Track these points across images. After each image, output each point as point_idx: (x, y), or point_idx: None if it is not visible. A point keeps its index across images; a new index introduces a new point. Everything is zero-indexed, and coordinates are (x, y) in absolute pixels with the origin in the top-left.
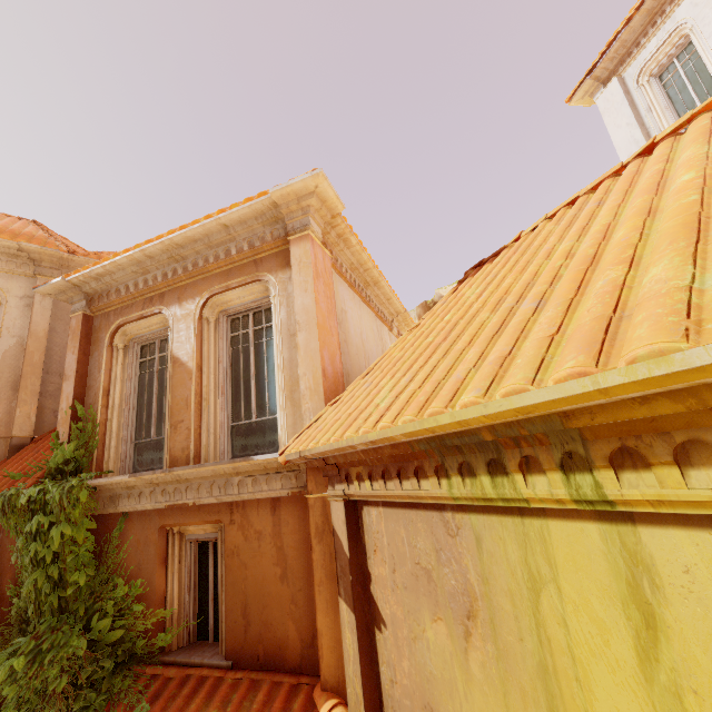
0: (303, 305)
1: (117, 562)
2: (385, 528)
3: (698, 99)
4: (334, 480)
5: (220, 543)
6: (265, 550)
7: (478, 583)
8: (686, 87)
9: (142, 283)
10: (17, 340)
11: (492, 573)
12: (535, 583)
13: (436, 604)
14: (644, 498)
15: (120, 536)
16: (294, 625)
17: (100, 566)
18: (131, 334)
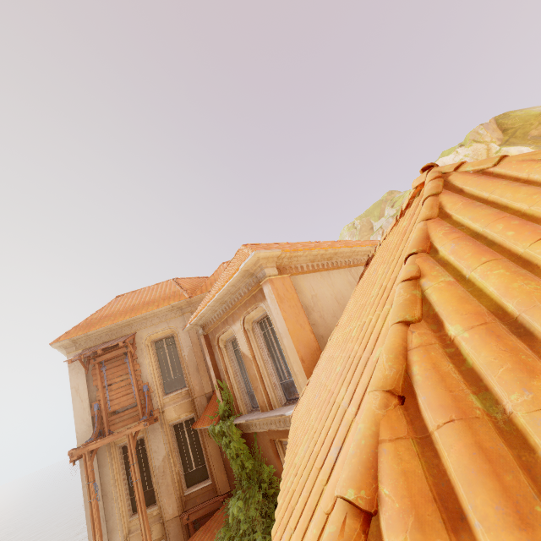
0: (279, 322)
1: (260, 456)
2: None
3: None
4: None
5: None
6: None
7: None
8: None
9: (217, 316)
10: (189, 348)
11: None
12: None
13: None
14: None
15: (257, 443)
16: None
17: (255, 458)
18: (224, 339)
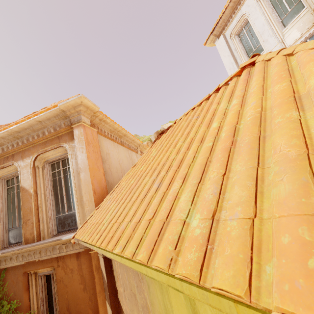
0: (81, 159)
1: (3, 293)
2: (120, 271)
3: (253, 46)
4: None
5: (54, 276)
6: (75, 277)
7: (150, 305)
8: (248, 40)
9: (1, 150)
10: None
11: (154, 302)
12: (167, 311)
13: (138, 310)
14: (189, 295)
15: (3, 280)
16: (91, 311)
17: None
18: None
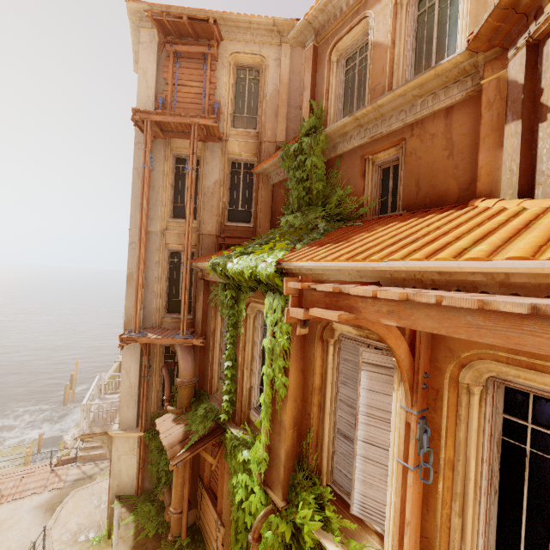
0: None
1: (336, 181)
2: None
3: None
4: (517, 39)
5: (401, 155)
6: (436, 144)
7: None
8: None
9: None
10: (274, 87)
11: None
12: None
13: None
14: None
15: (337, 169)
16: (454, 181)
17: (327, 185)
18: (341, 49)
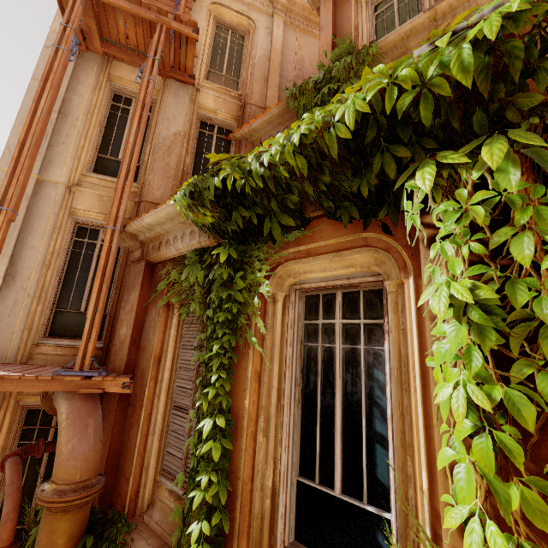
0: None
1: None
2: None
3: None
4: None
5: None
6: None
7: None
8: None
9: None
10: (264, 53)
11: None
12: None
13: None
14: None
15: None
16: None
17: None
18: None
